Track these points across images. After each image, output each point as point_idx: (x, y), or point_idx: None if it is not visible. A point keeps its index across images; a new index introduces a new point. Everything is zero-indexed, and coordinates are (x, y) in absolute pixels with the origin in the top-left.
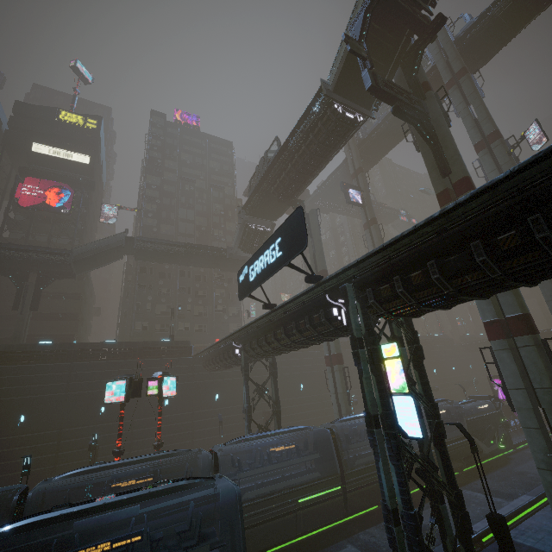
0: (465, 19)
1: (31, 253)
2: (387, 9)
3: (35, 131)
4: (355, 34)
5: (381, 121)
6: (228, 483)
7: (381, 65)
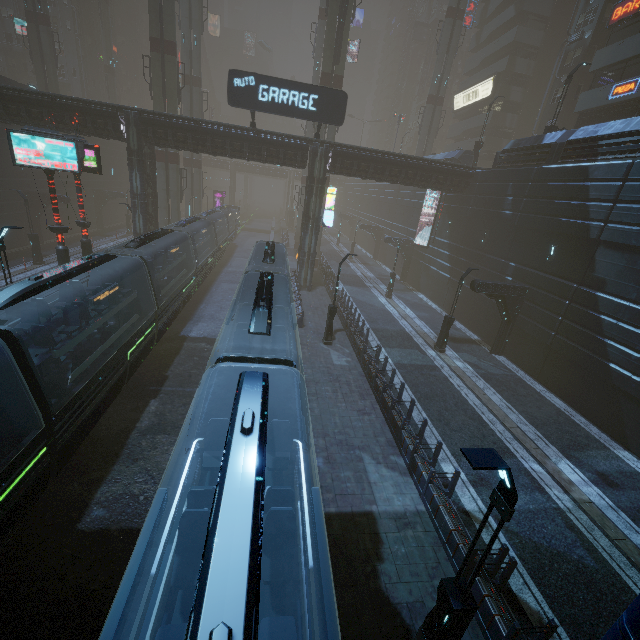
0: None
1: None
2: None
3: None
4: None
5: None
6: None
7: None
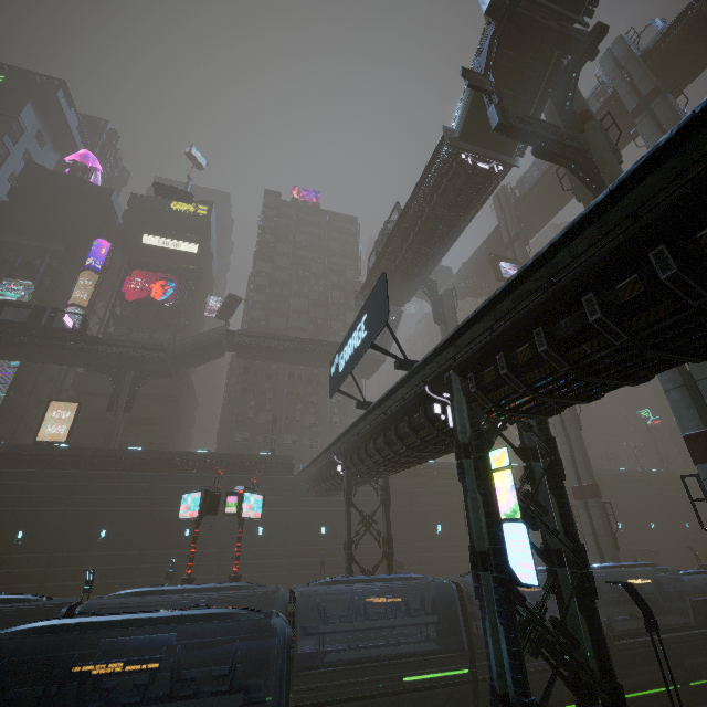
0: (655, 25)
1: (128, 348)
2: (522, 31)
3: (147, 222)
4: (480, 67)
5: (544, 171)
6: (282, 622)
7: (523, 99)
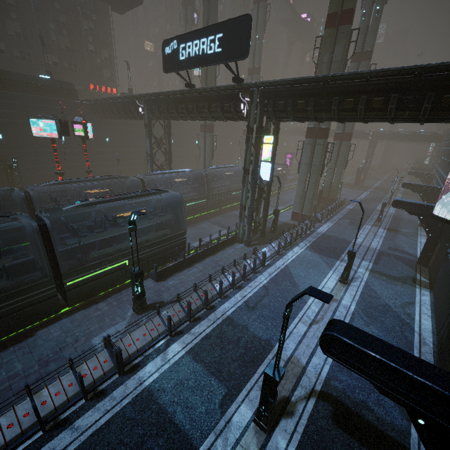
0: None
1: None
2: None
3: None
4: None
5: None
6: (173, 193)
7: None
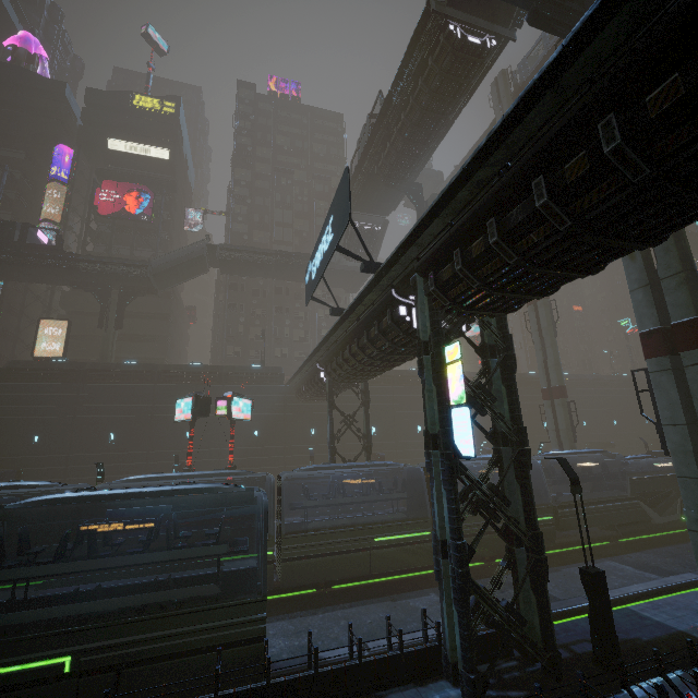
0: None
1: (109, 265)
2: None
3: (109, 124)
4: None
5: (550, 49)
6: (262, 494)
7: None
